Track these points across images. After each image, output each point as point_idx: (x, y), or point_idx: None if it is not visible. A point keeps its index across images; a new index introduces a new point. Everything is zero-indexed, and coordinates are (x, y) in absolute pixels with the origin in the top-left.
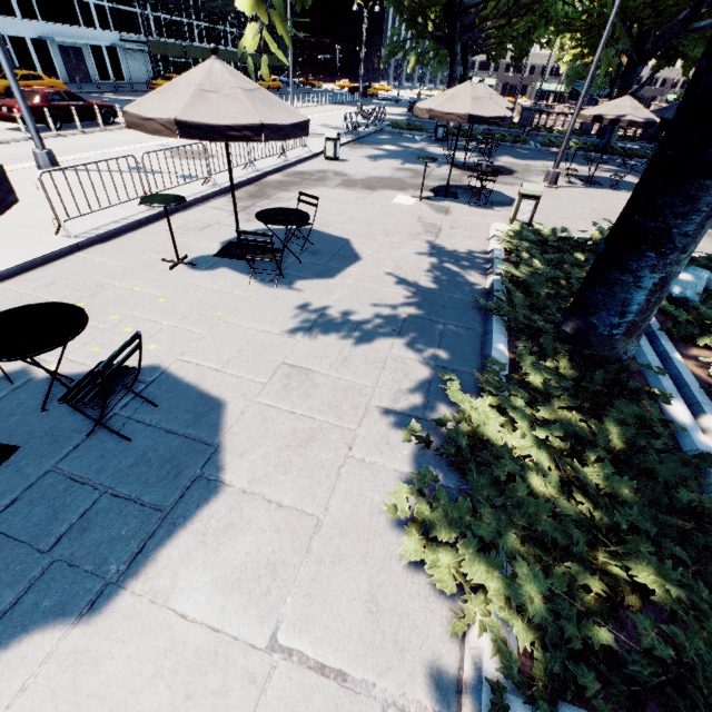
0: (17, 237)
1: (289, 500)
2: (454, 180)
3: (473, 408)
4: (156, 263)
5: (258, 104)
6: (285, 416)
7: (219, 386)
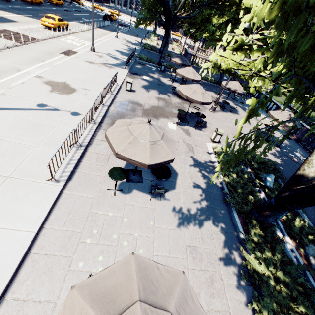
0: (27, 187)
1: (220, 308)
2: (182, 108)
3: (251, 260)
4: (105, 192)
5: (167, 144)
6: (200, 273)
7: (175, 265)
